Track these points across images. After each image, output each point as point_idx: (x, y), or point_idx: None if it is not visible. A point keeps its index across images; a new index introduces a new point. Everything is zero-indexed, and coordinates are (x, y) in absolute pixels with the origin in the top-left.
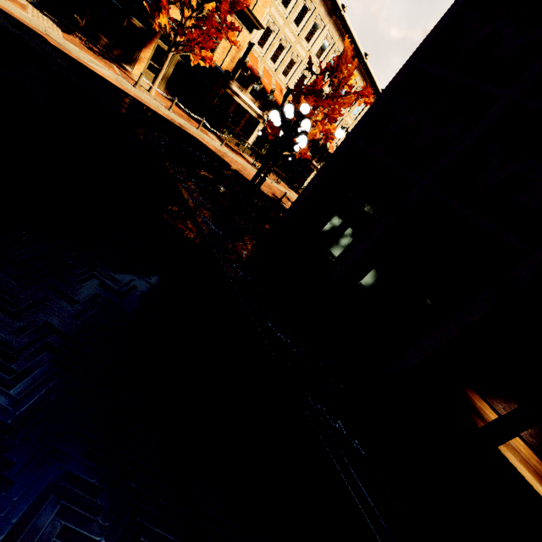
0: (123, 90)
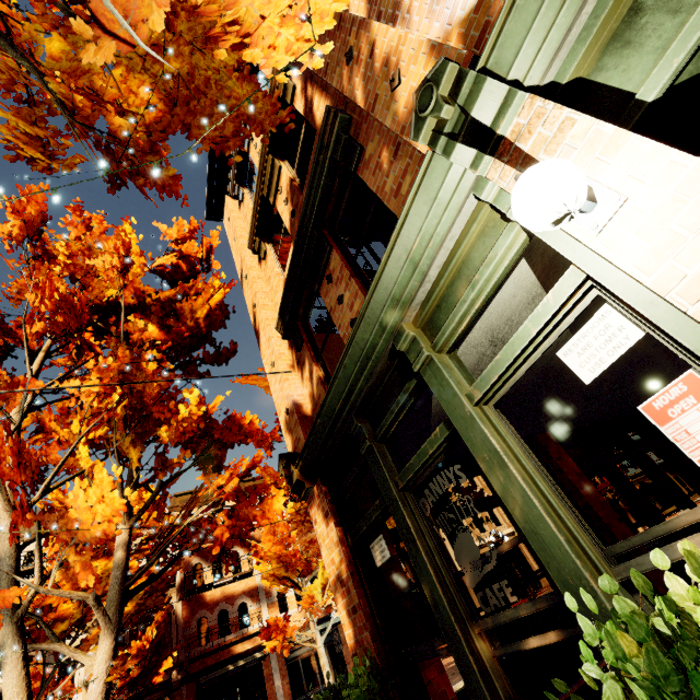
0: None
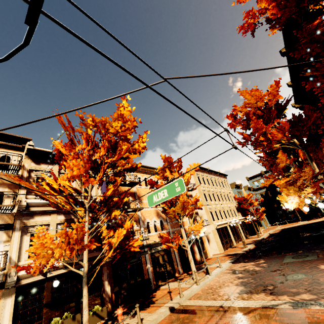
0: (323, 220)
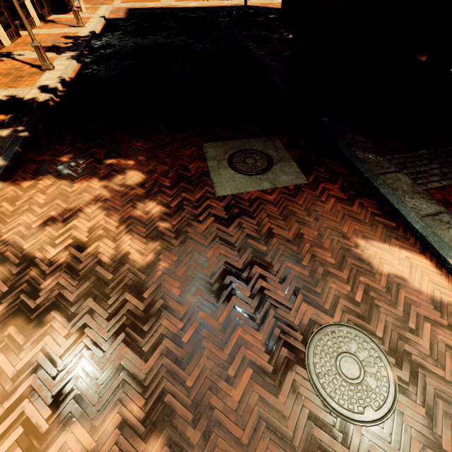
0: (202, 7)
